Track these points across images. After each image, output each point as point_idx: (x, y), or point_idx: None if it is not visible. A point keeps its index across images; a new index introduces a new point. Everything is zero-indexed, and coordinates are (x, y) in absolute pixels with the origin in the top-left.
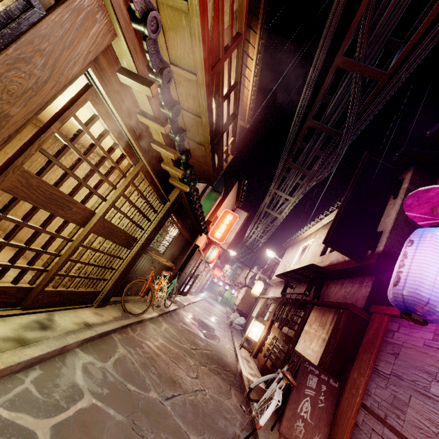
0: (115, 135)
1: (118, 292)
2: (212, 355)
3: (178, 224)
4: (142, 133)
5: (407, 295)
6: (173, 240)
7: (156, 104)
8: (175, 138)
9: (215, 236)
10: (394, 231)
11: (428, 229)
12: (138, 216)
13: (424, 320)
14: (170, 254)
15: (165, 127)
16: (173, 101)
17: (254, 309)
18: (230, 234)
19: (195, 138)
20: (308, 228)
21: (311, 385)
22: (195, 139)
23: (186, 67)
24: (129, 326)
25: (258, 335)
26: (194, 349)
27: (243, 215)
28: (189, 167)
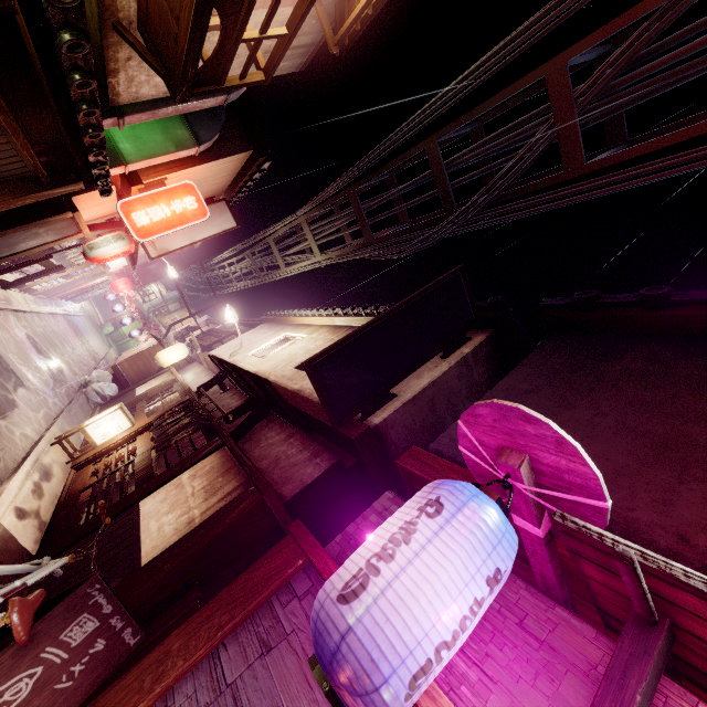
0: None
1: None
2: None
3: None
4: None
5: (352, 648)
6: None
7: None
8: None
9: (134, 216)
10: (410, 405)
11: (481, 499)
12: None
13: None
14: None
15: None
16: None
17: (147, 383)
18: (180, 237)
19: None
20: (311, 315)
21: (71, 637)
22: None
23: None
24: None
25: (110, 435)
26: None
27: (228, 222)
28: None
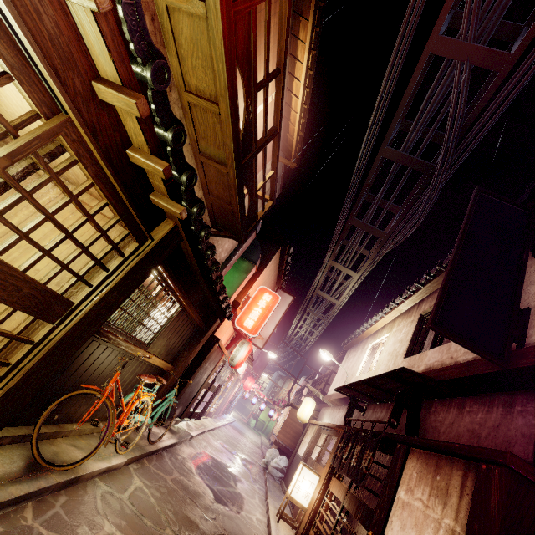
0: None
1: (36, 416)
2: None
3: (177, 293)
4: (59, 37)
5: None
6: (168, 321)
7: None
8: (143, 71)
9: (245, 324)
10: None
11: None
12: None
13: None
14: (165, 348)
15: None
16: None
17: (302, 443)
18: (268, 325)
19: (211, 153)
20: (378, 319)
21: None
22: (211, 155)
23: None
24: (31, 499)
25: (309, 494)
26: None
27: (287, 299)
28: (187, 169)
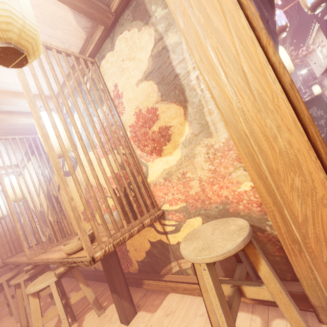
0: None
1: None
2: None
3: None
4: None
5: None
6: None
7: None
8: None
9: None
10: None
11: None
12: None
13: None
14: None
15: None
16: None
17: None
18: None
19: None
20: (309, 40)
21: None
22: None
23: None
24: None
25: None
26: None
27: None
28: None
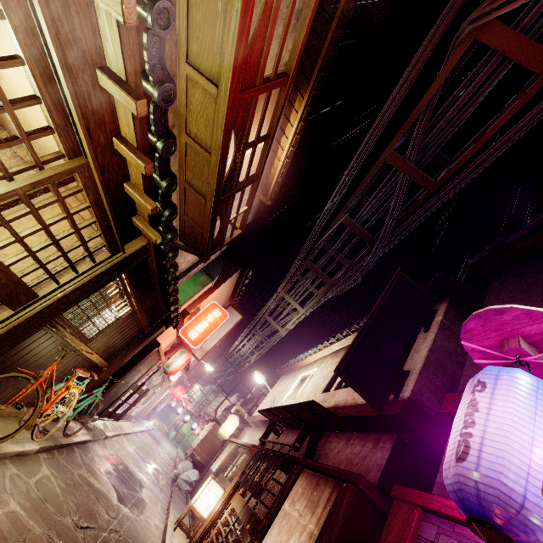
0: (37, 76)
1: None
2: (116, 542)
3: (132, 297)
4: (99, 109)
5: (486, 483)
6: (116, 321)
7: (134, 63)
8: (156, 143)
9: (189, 335)
10: (424, 373)
11: (506, 368)
12: (60, 261)
13: (513, 542)
14: (105, 345)
15: (138, 103)
16: (167, 75)
17: (217, 459)
18: (212, 339)
19: (195, 184)
20: (313, 353)
21: None
22: (195, 185)
23: (207, 73)
24: None
25: (211, 506)
26: (83, 528)
27: (236, 317)
28: (171, 206)
